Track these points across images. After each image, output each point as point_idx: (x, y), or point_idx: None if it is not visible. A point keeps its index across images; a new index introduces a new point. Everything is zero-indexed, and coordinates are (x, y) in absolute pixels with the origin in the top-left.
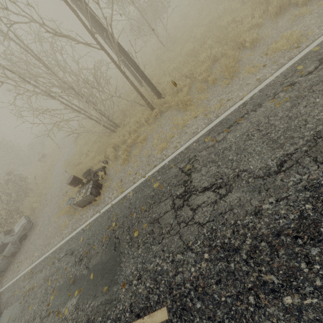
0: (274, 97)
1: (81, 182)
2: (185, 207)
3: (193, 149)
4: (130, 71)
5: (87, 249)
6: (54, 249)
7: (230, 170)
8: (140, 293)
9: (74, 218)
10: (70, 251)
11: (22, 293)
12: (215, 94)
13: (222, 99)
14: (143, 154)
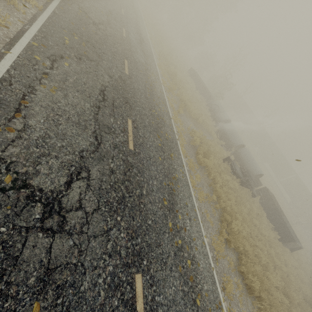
0: (41, 82)
1: None
2: (69, 215)
3: None
4: None
5: None
6: None
7: (72, 155)
8: None
9: None
10: None
11: None
12: None
13: None
14: None
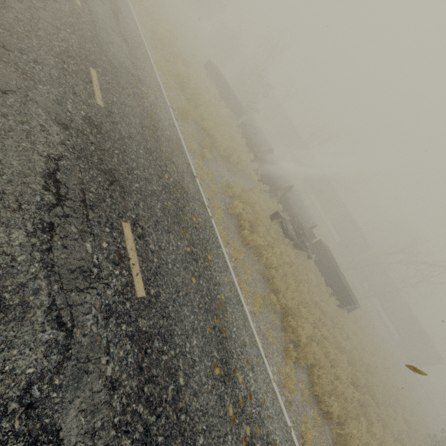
0: None
1: None
2: None
3: None
4: None
5: None
6: None
7: (2, 424)
8: None
9: None
10: None
11: None
12: None
13: None
14: None
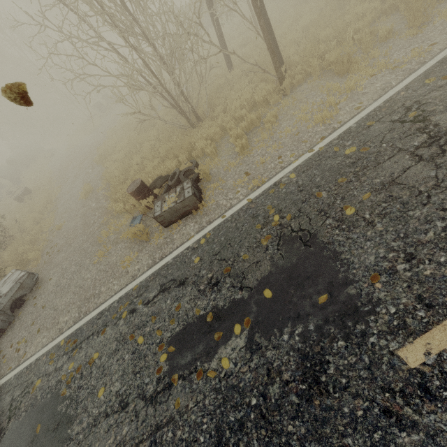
0: None
1: (152, 193)
2: None
3: (403, 97)
4: (221, 41)
5: (222, 267)
6: (121, 294)
7: None
8: (430, 276)
9: (150, 246)
10: (174, 283)
11: (58, 380)
12: (396, 48)
13: (417, 48)
14: (279, 136)
